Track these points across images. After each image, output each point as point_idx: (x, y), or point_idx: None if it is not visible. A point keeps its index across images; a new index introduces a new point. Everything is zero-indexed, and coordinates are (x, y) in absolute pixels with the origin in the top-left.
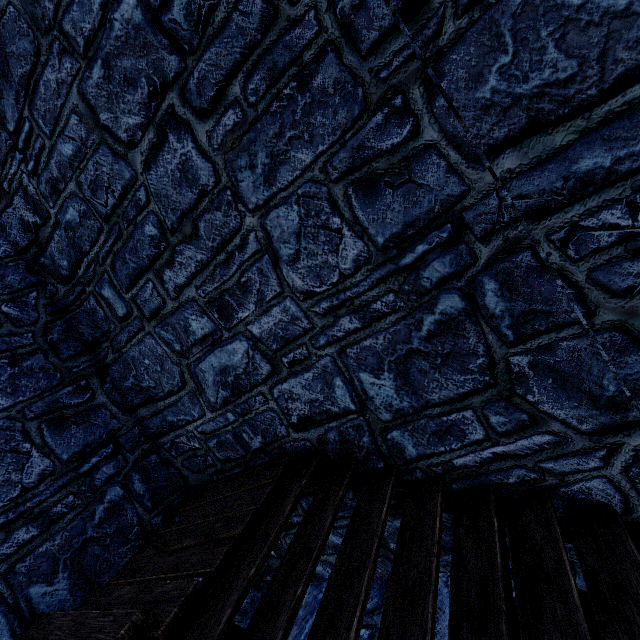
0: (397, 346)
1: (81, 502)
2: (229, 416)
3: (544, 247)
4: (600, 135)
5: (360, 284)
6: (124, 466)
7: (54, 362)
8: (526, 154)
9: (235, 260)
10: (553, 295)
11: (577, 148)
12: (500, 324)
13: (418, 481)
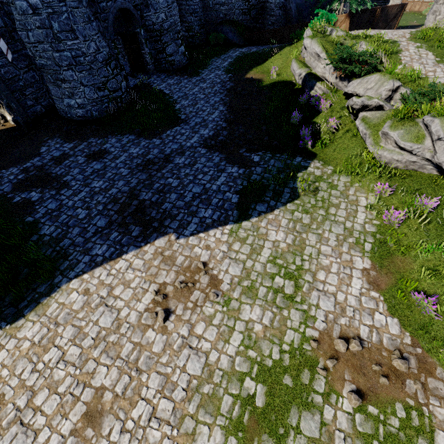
0: None
1: None
2: None
3: None
4: None
5: None
6: None
7: None
8: None
9: None
10: None
11: None
12: None
13: None
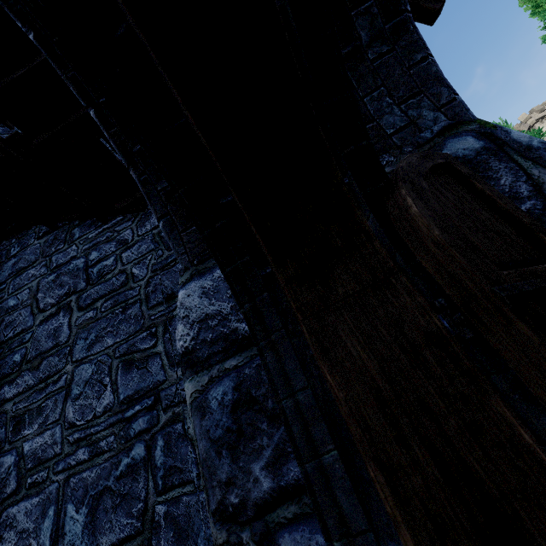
0: (100, 481)
1: None
2: None
3: (188, 422)
4: None
5: (101, 424)
6: None
7: None
8: None
9: (47, 389)
10: (186, 456)
11: None
12: (158, 474)
13: None
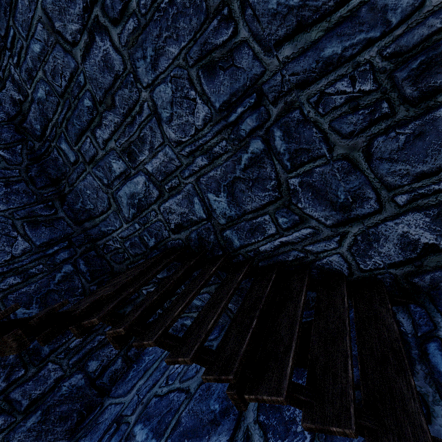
0: (228, 175)
1: (47, 270)
2: (136, 226)
3: (306, 107)
4: (335, 32)
5: (207, 135)
6: (74, 255)
7: (32, 189)
8: (296, 46)
9: (136, 121)
10: (311, 138)
11: (323, 41)
12: (283, 158)
13: (240, 261)
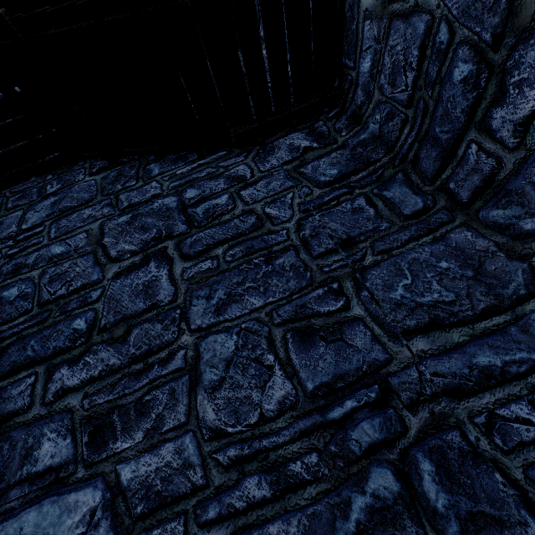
0: None
1: None
2: None
3: (470, 429)
4: (485, 341)
5: (281, 432)
6: None
7: None
8: (433, 341)
9: (150, 373)
10: (497, 493)
11: (471, 346)
12: (447, 528)
13: None
